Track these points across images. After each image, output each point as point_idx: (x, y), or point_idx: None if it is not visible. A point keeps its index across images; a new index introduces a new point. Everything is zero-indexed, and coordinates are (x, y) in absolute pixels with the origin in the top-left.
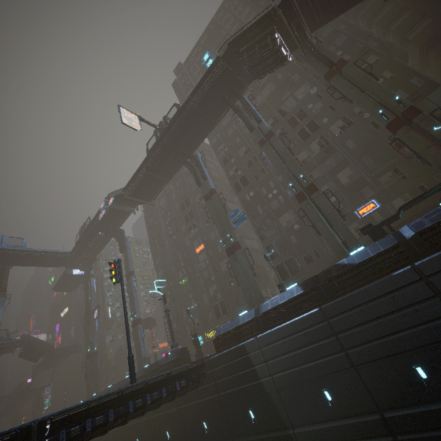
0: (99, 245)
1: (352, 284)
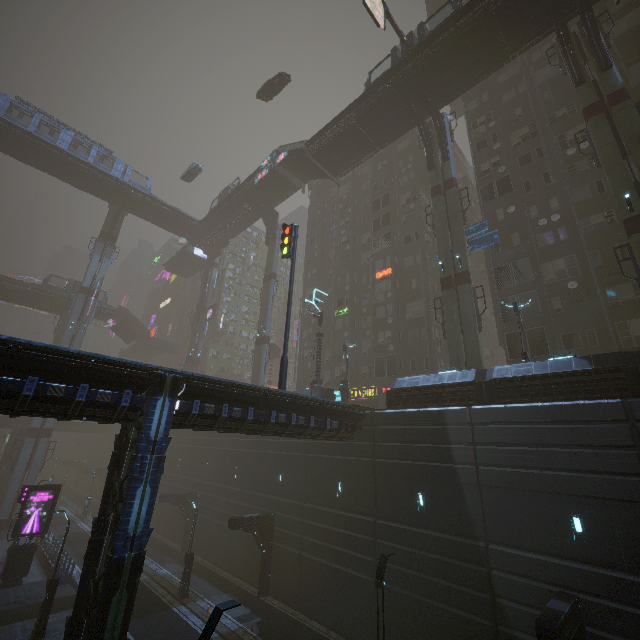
0: (239, 225)
1: None
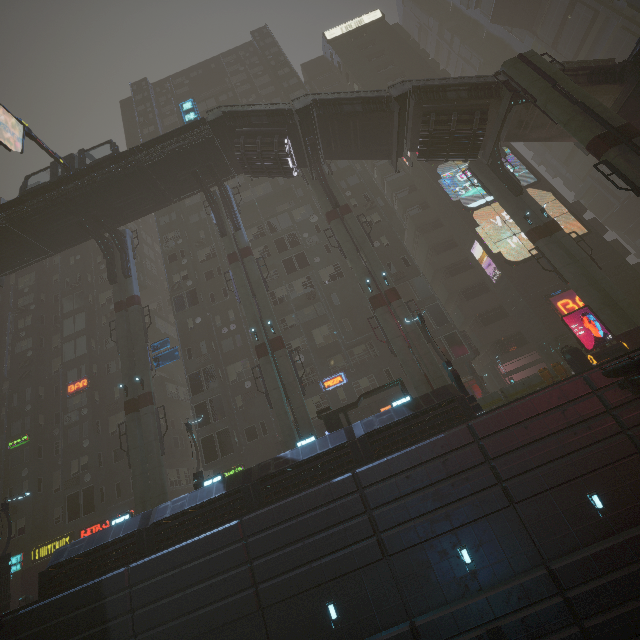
0: None
1: (289, 488)
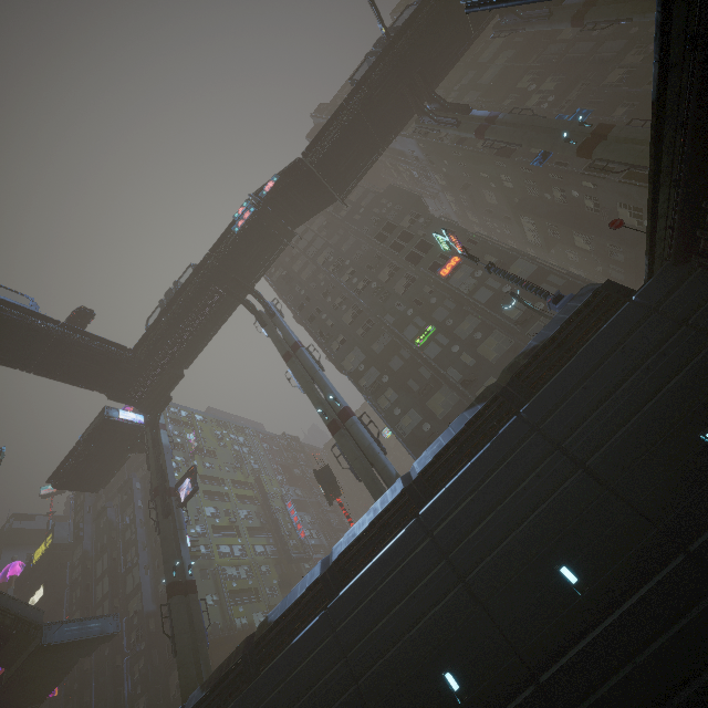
0: (201, 332)
1: None
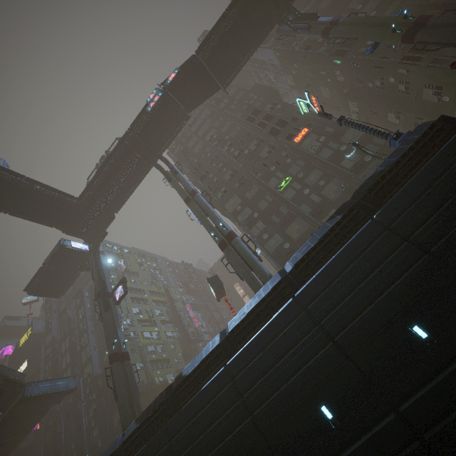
0: (126, 186)
1: None
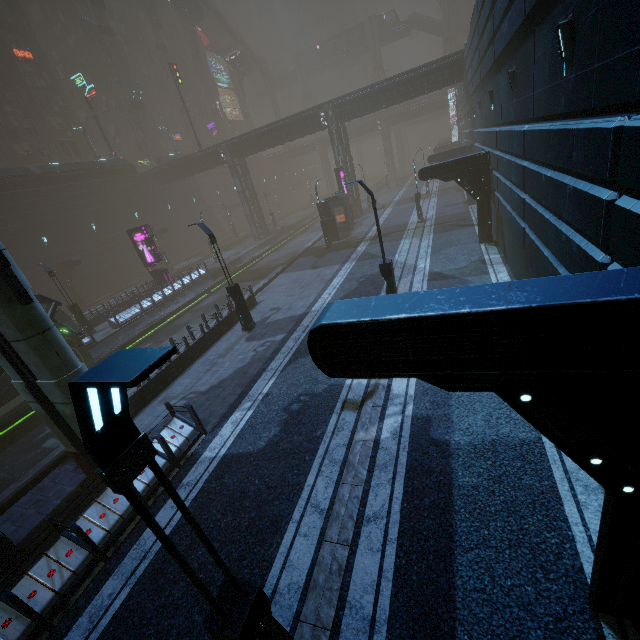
0: None
1: None
